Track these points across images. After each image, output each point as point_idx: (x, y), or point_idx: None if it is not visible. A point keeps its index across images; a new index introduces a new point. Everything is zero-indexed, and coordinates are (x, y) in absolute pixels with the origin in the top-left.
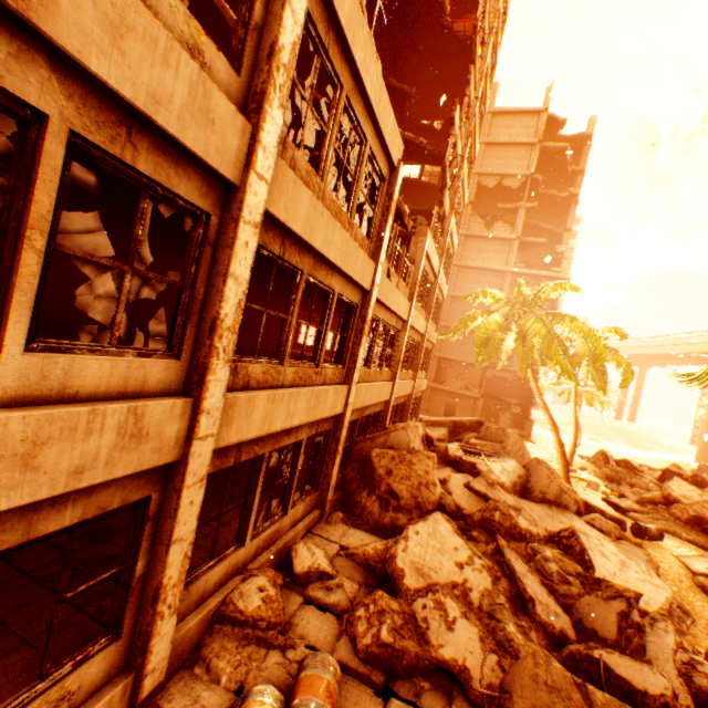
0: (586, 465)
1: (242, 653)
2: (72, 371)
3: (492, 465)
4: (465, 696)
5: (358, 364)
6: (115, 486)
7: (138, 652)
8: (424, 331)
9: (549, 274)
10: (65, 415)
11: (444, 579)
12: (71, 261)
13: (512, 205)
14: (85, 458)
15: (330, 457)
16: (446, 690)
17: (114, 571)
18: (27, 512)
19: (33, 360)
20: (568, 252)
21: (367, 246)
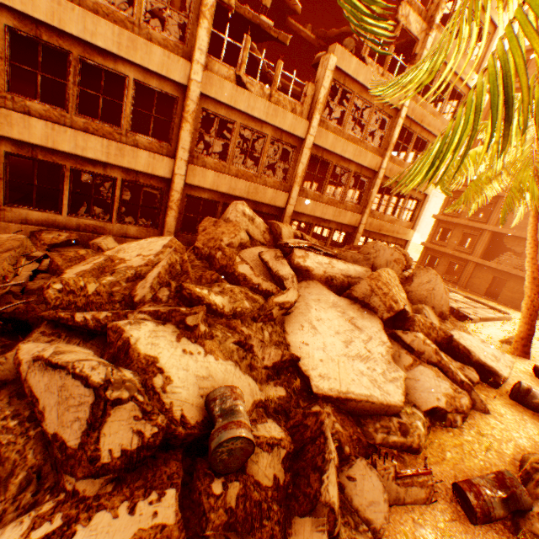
0: None
1: None
2: None
3: (317, 257)
4: None
5: (184, 145)
6: None
7: None
8: (374, 166)
9: None
10: None
11: (122, 256)
12: (117, 113)
13: None
14: None
15: (167, 210)
16: None
17: None
18: None
19: None
20: None
21: (178, 48)
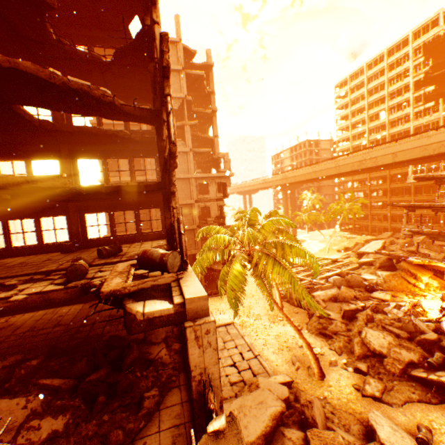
0: (287, 306)
1: None
2: None
3: None
4: None
5: None
6: None
7: None
8: None
9: (220, 175)
10: None
11: None
12: None
13: (179, 123)
14: None
15: None
16: None
17: None
18: None
19: None
20: (226, 156)
21: None
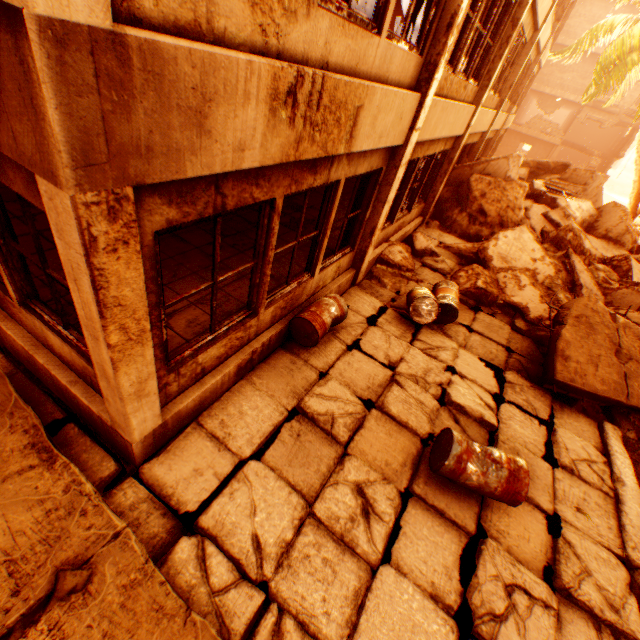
0: None
1: (395, 279)
2: (391, 58)
3: (570, 203)
4: (521, 319)
5: (491, 83)
6: (377, 155)
7: (357, 261)
8: (542, 48)
9: None
10: (389, 93)
11: (520, 266)
12: None
13: None
14: (384, 128)
15: (439, 177)
16: (509, 316)
17: (359, 212)
18: (357, 158)
19: (385, 46)
20: None
21: None
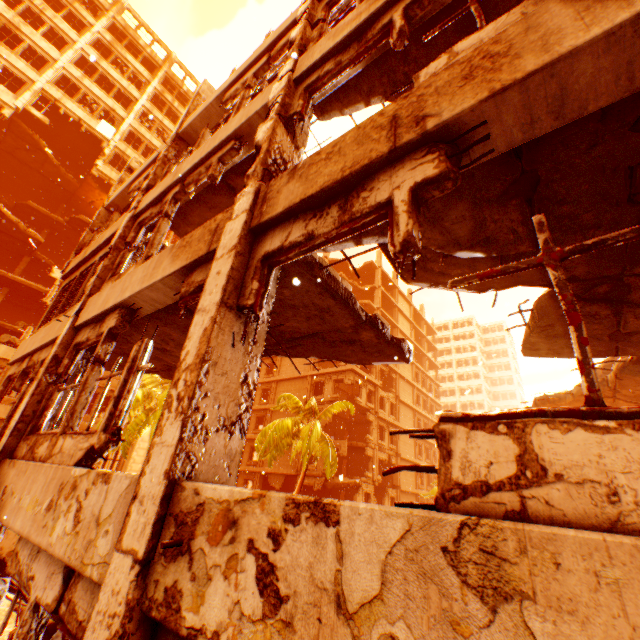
0: None
1: None
2: None
3: None
4: None
5: None
6: None
7: None
8: None
9: (335, 369)
10: None
11: None
12: None
13: None
14: None
15: None
16: None
17: None
18: None
19: None
20: None
21: None
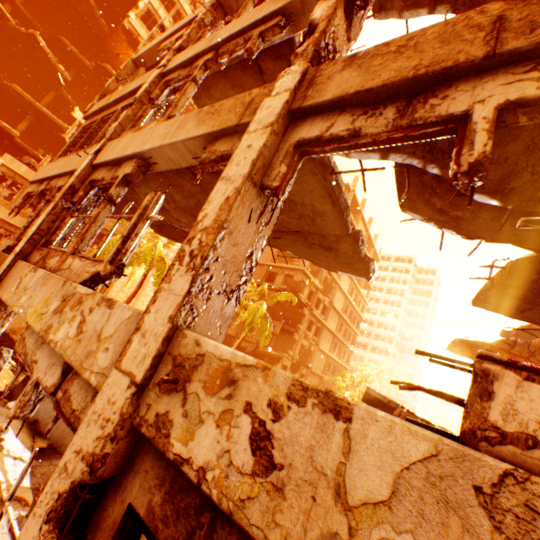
0: None
1: None
2: None
3: None
4: None
5: None
6: None
7: None
8: None
9: (289, 266)
10: None
11: None
12: None
13: None
14: None
15: None
16: None
17: None
18: None
19: None
20: None
21: None
